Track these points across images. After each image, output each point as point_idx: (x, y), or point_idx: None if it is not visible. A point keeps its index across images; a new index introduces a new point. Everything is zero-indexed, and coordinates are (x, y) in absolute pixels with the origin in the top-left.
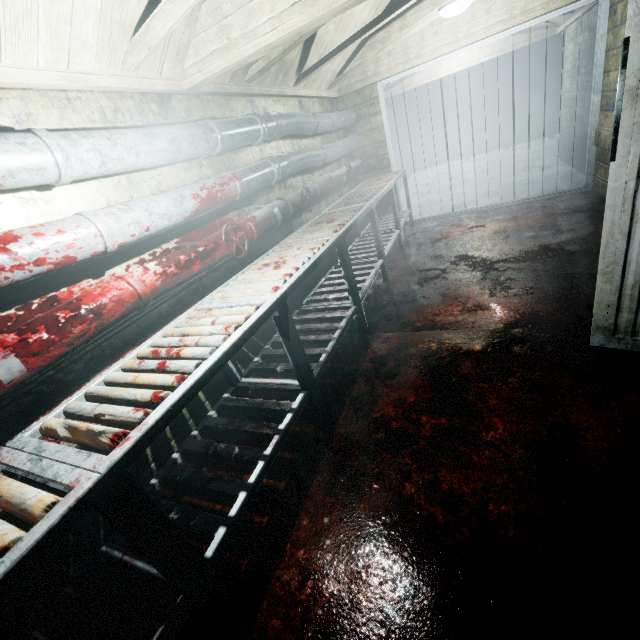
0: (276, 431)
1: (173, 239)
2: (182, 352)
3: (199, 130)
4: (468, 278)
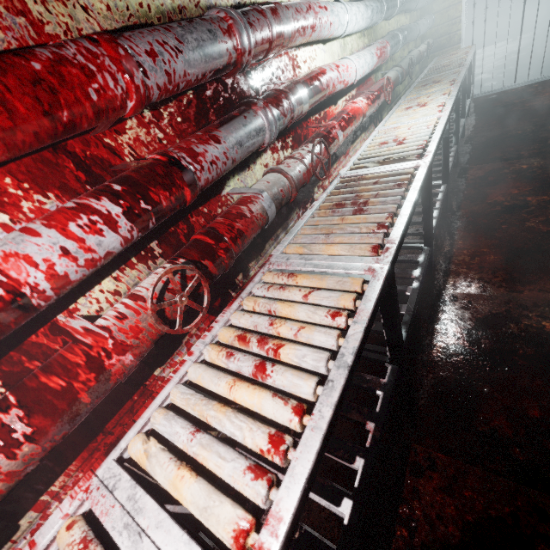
0: (436, 200)
1: (354, 88)
2: (407, 138)
3: (379, 3)
4: (544, 127)
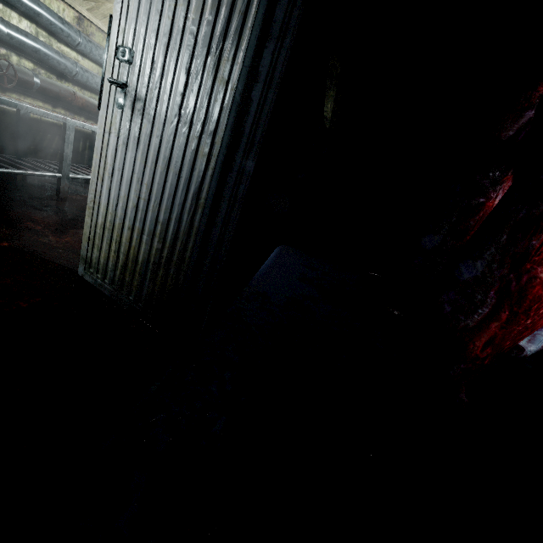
0: None
1: None
2: None
3: None
4: None
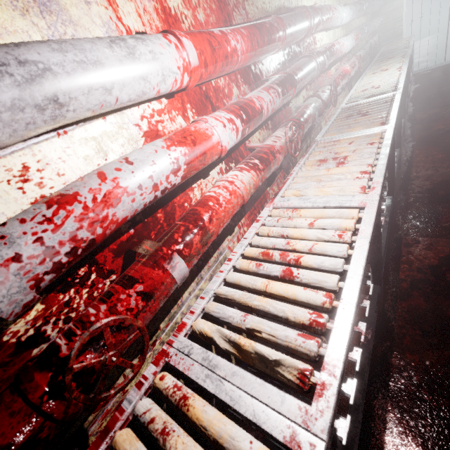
0: None
1: (339, 61)
2: (381, 85)
3: (355, 7)
4: None
